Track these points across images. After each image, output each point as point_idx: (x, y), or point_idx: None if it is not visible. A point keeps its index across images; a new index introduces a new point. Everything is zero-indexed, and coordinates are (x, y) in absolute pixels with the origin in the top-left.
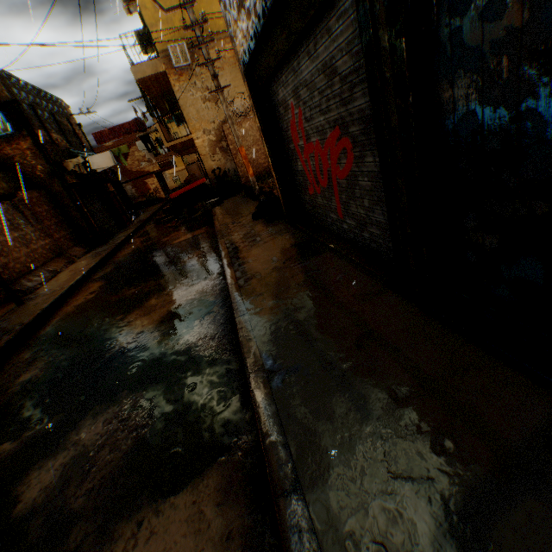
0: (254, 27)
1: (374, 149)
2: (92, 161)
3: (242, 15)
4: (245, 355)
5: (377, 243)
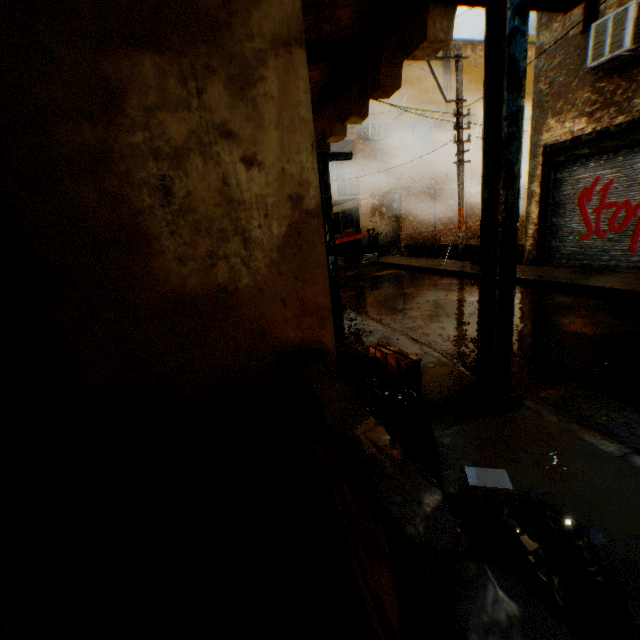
0: (601, 128)
1: None
2: None
3: (581, 120)
4: None
5: None
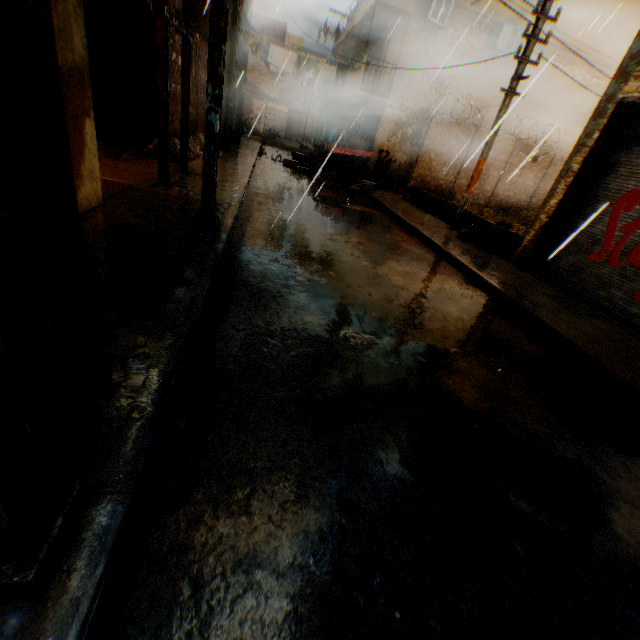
0: None
1: None
2: (272, 53)
3: None
4: (620, 378)
5: None
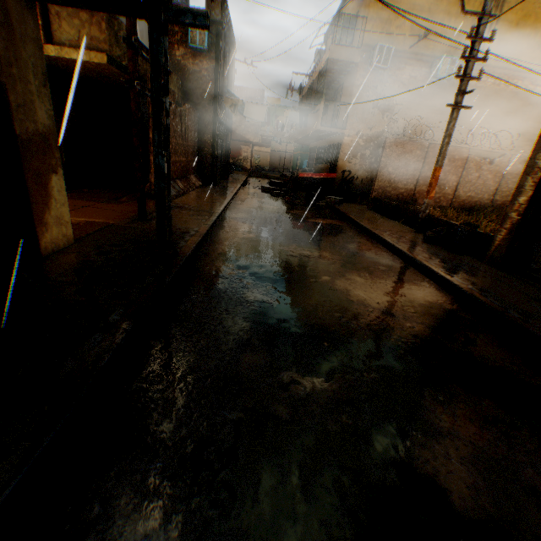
0: None
1: None
2: (247, 109)
3: None
4: None
5: None
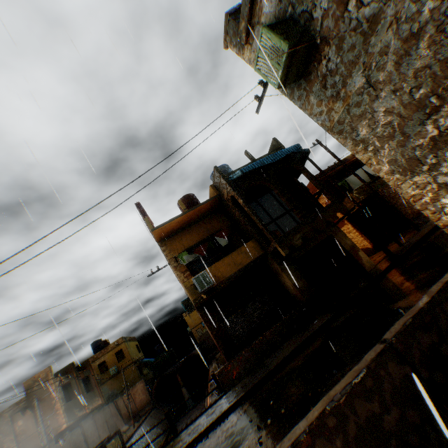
0: None
1: None
2: None
3: None
4: None
5: None
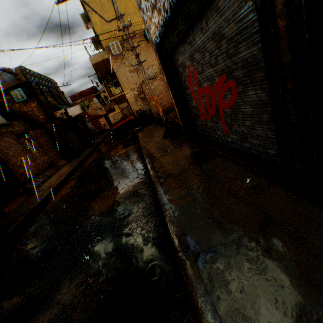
0: (163, 18)
1: (256, 85)
2: (69, 111)
3: (155, 13)
4: (172, 236)
5: (256, 150)
